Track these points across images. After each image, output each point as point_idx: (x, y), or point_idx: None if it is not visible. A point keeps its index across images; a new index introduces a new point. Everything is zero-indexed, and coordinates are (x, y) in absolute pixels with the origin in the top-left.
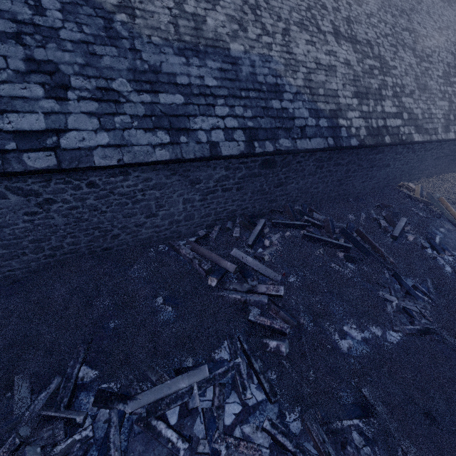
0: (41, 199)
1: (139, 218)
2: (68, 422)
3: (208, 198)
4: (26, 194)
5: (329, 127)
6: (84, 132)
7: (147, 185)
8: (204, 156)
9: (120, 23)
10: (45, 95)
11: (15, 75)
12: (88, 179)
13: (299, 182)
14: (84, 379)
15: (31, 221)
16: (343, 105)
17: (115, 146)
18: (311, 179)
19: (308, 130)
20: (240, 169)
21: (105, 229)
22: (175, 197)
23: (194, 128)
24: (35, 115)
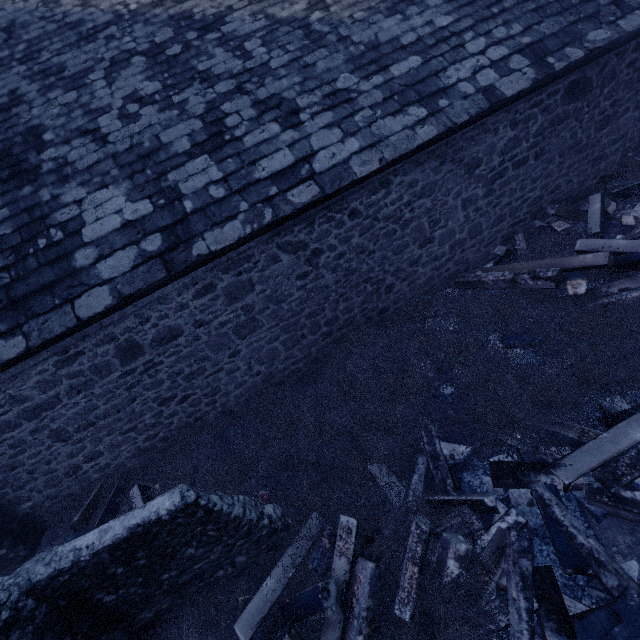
0: (309, 252)
1: (411, 251)
2: (473, 506)
3: (495, 188)
4: (294, 249)
5: None
6: (331, 147)
7: (413, 194)
8: (481, 110)
9: (317, 23)
10: (281, 129)
11: (250, 124)
12: (349, 207)
13: (639, 105)
14: (454, 457)
15: (304, 287)
16: None
17: (369, 147)
18: None
19: None
20: (533, 119)
21: (377, 280)
22: (450, 202)
23: (449, 84)
24: (281, 152)
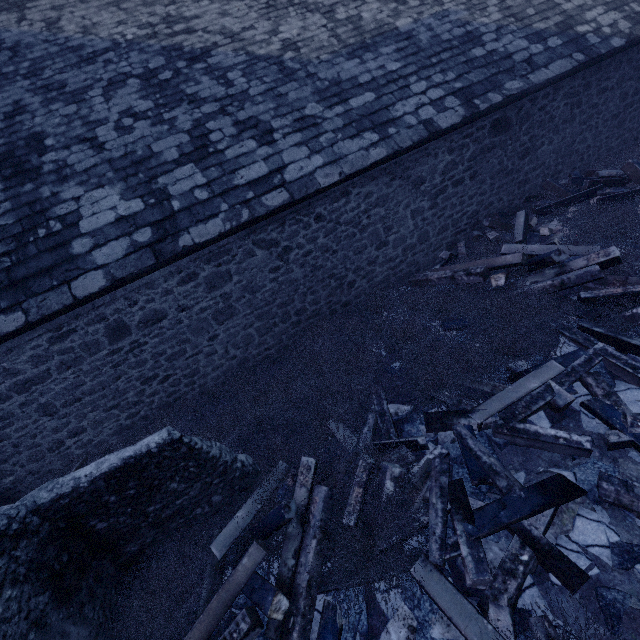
0: (280, 249)
1: (369, 252)
2: (409, 446)
3: (438, 202)
4: (268, 246)
5: (566, 43)
6: (299, 162)
7: (369, 203)
8: (422, 138)
9: (290, 61)
10: (258, 145)
11: (231, 140)
12: (315, 212)
13: (552, 141)
14: (398, 414)
15: (276, 279)
16: (572, 11)
17: (331, 163)
18: (569, 129)
19: (537, 58)
20: (466, 147)
21: (340, 276)
22: (401, 212)
23: (397, 116)
24: (257, 164)
